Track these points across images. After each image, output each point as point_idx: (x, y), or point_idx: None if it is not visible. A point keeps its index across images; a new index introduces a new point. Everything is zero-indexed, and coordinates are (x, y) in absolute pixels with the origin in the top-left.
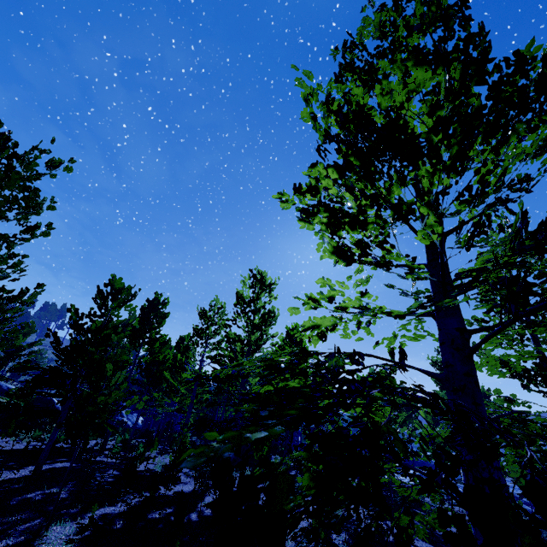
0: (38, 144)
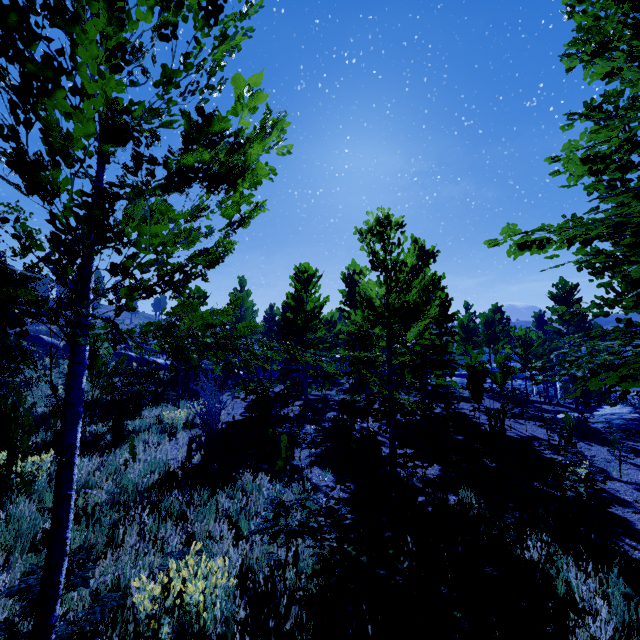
0: (392, 214)
